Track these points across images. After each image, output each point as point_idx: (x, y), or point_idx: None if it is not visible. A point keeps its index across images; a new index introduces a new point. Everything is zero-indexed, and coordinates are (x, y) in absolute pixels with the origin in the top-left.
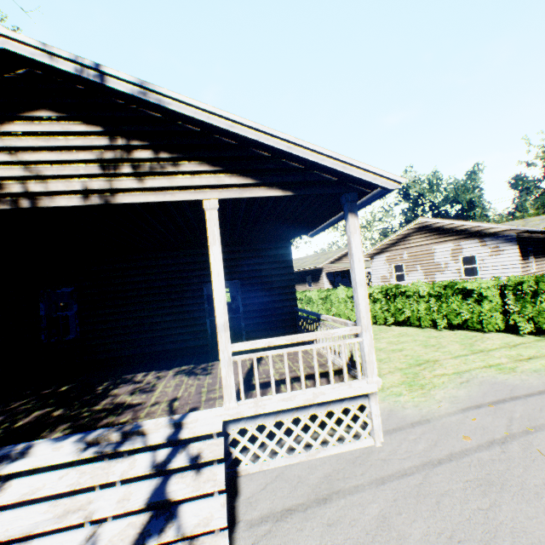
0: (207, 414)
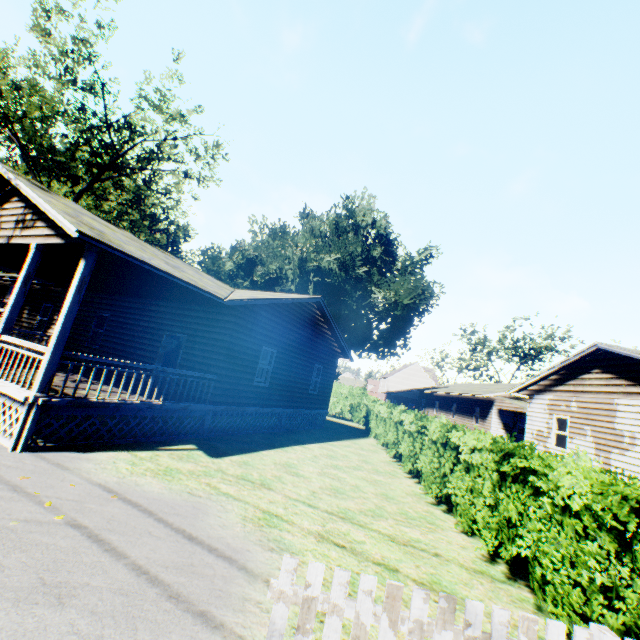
0: None
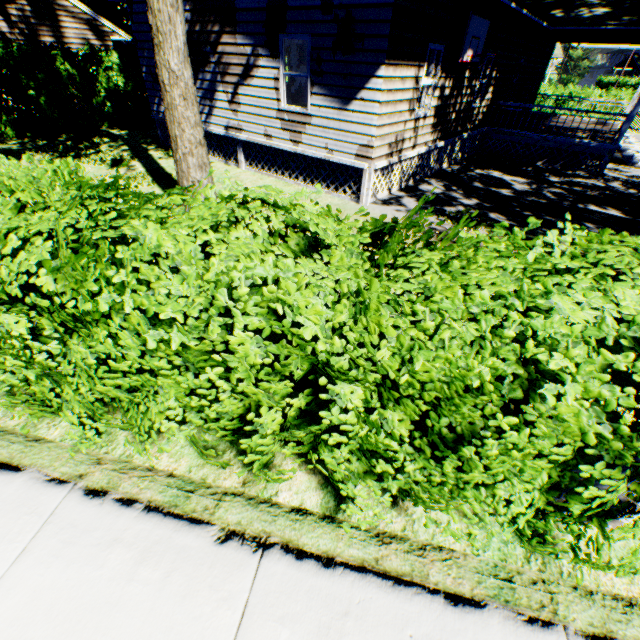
0: None
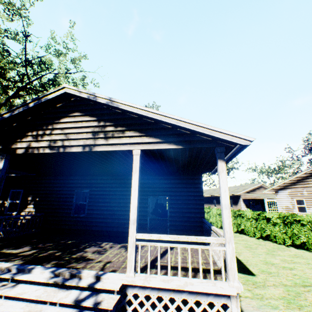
0: (115, 276)
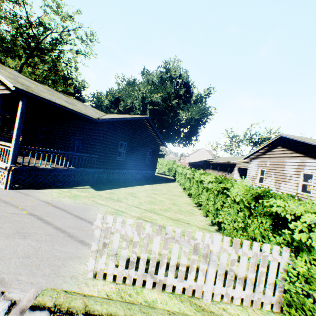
0: None
